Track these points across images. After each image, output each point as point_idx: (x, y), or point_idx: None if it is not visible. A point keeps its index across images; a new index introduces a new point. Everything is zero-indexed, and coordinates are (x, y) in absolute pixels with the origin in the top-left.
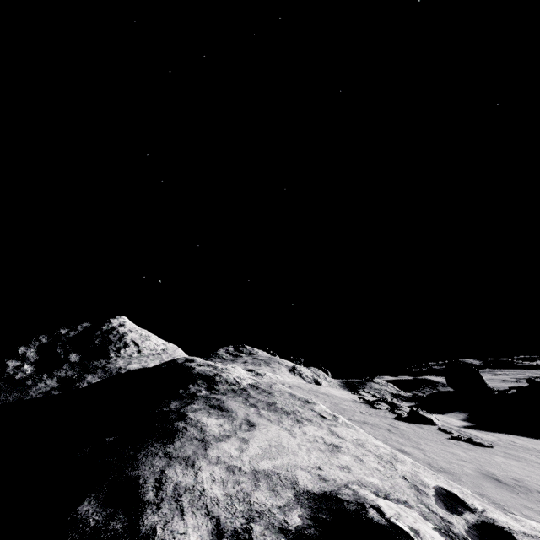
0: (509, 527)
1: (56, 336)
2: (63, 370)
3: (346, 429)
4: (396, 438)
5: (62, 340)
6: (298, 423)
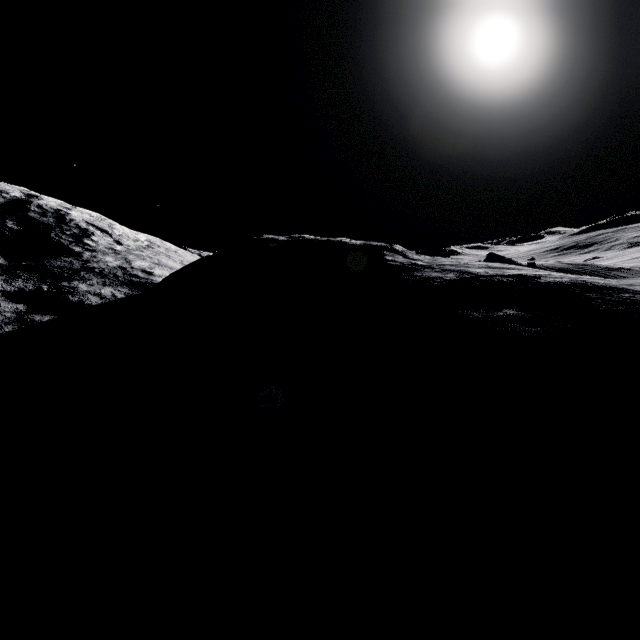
0: None
1: None
2: None
3: None
4: None
5: None
6: None
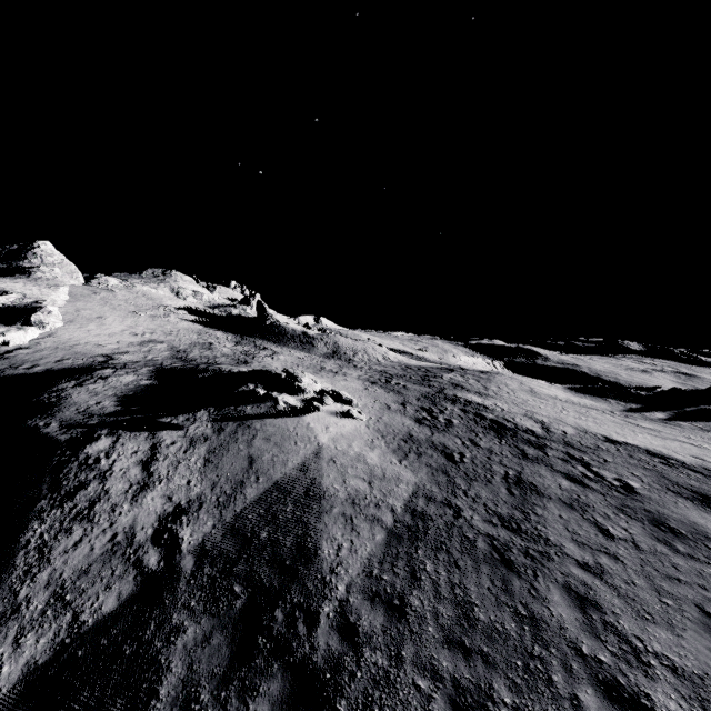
0: (44, 304)
1: (4, 248)
2: (2, 265)
3: (49, 290)
4: (97, 304)
5: (6, 251)
6: (34, 286)
